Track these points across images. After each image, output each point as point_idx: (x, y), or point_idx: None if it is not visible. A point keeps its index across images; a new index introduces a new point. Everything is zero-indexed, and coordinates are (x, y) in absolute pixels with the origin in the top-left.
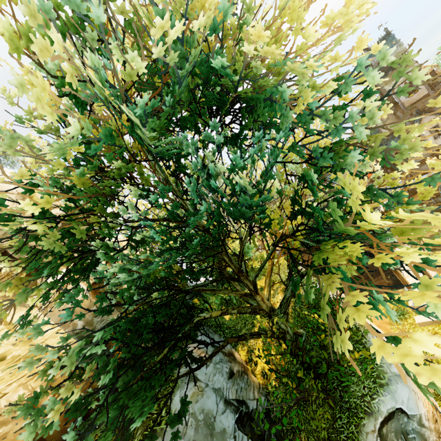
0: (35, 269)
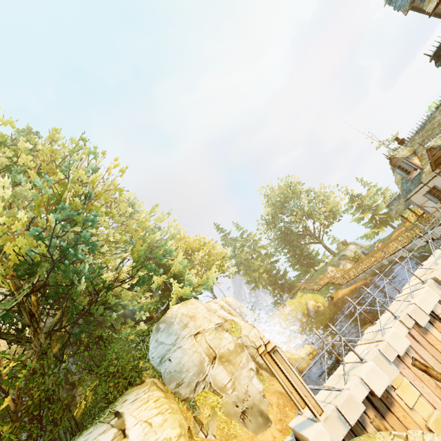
0: None
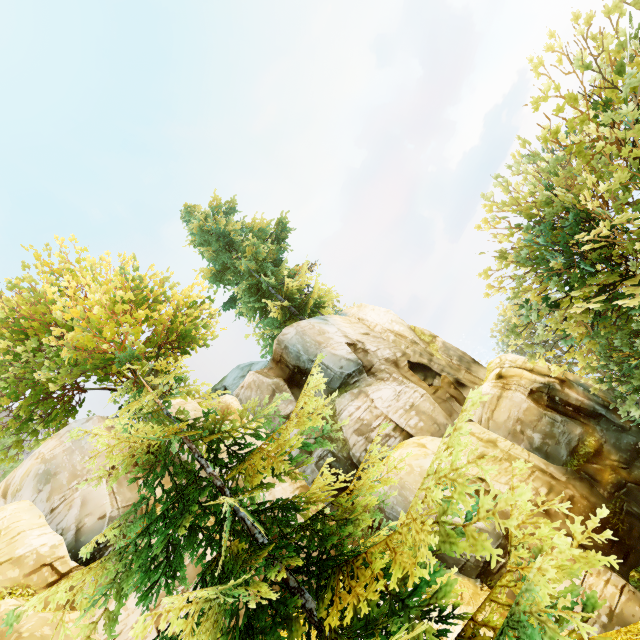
0: (457, 385)
